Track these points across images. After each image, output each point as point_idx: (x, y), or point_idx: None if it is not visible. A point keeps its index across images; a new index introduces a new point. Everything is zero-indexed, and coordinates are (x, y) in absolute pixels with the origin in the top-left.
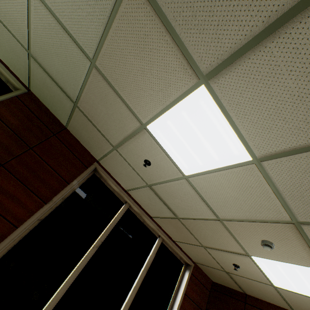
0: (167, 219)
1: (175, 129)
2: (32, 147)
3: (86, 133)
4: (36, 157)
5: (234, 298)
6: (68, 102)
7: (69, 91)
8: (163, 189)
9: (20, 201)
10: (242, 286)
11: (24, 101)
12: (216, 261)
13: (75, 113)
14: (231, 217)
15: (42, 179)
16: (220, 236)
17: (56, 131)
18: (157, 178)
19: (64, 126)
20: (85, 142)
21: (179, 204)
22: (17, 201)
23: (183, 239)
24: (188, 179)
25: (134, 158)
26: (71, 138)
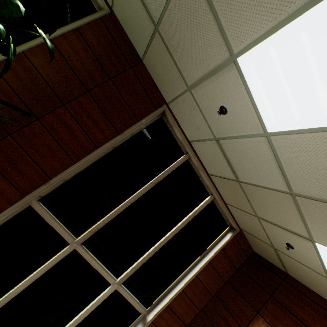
0: (226, 180)
1: (277, 63)
2: (111, 78)
3: (162, 68)
4: (113, 88)
5: (272, 272)
6: (149, 25)
7: (152, 8)
8: (232, 145)
9: (100, 127)
10: (287, 267)
11: (106, 25)
12: (266, 234)
13: (154, 41)
14: (310, 194)
15: (117, 111)
16: (283, 211)
17: (133, 64)
18: (229, 131)
19: (140, 59)
20: (158, 79)
21: (246, 166)
22: (98, 126)
23: (236, 203)
24: (269, 138)
25: (208, 104)
26: (146, 74)
